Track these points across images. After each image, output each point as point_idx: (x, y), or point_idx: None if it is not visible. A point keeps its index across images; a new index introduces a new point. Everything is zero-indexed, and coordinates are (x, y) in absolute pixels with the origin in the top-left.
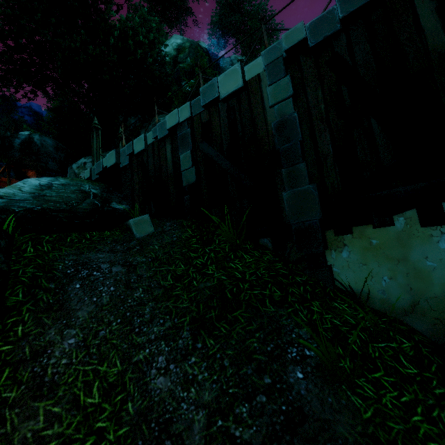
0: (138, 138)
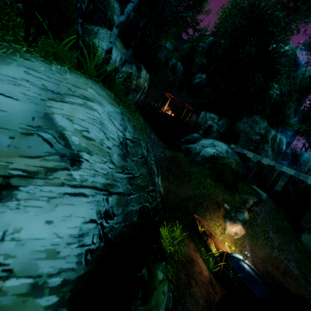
0: (266, 159)
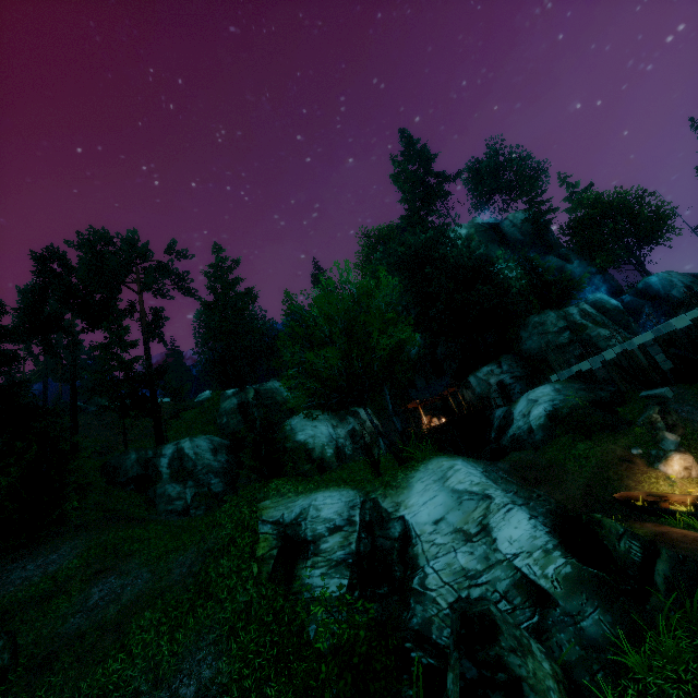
0: (607, 352)
